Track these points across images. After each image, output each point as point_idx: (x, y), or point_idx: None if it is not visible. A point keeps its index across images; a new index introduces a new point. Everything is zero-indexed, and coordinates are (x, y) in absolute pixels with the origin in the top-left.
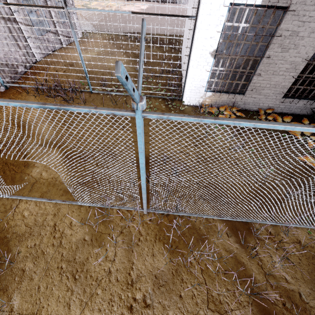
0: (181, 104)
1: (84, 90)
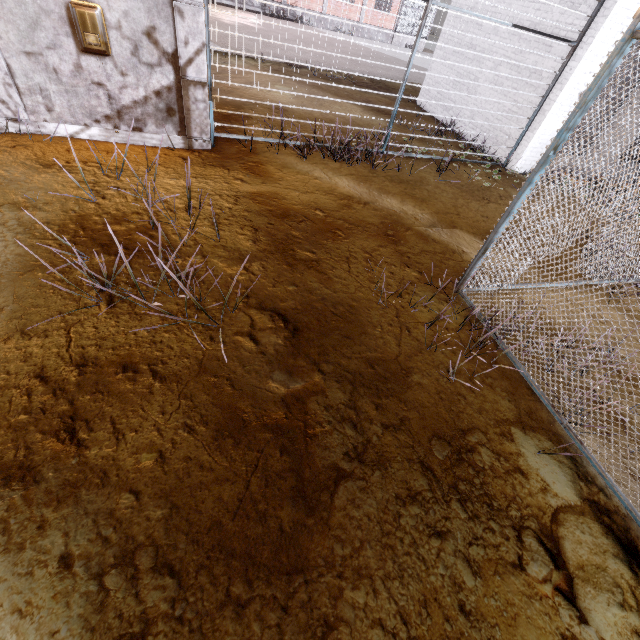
0: (510, 172)
1: (370, 149)
